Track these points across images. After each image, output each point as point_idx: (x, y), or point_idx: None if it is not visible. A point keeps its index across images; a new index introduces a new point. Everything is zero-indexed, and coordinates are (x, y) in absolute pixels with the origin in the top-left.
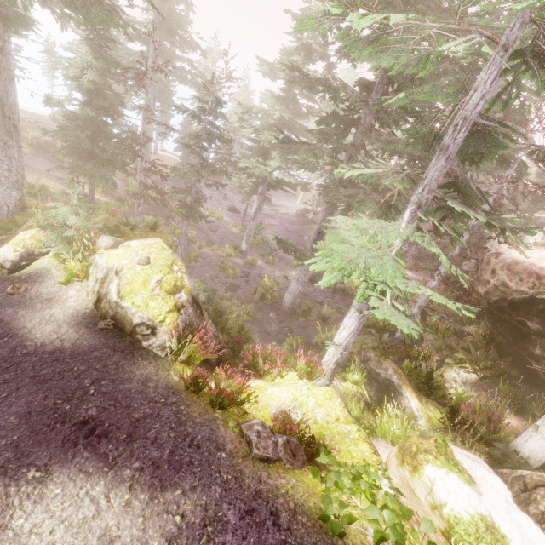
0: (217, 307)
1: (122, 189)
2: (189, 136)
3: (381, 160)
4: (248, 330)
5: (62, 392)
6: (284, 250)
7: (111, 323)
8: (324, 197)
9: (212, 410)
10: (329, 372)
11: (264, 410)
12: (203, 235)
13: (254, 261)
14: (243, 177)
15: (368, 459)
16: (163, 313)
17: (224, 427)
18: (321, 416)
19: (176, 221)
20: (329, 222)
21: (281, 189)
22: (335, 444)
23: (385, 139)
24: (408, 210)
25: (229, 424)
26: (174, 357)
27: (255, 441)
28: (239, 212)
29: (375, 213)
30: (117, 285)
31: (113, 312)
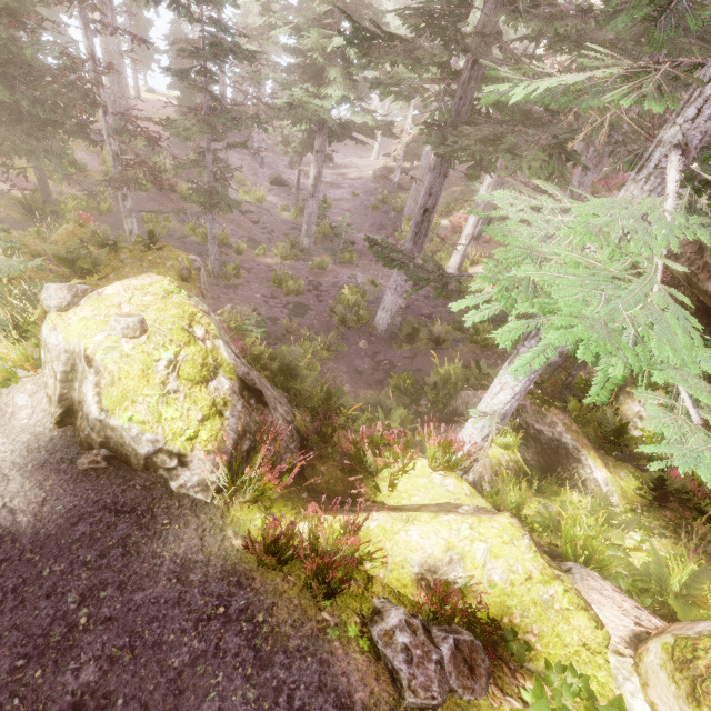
0: (284, 363)
1: (96, 170)
2: (178, 53)
3: (597, 47)
4: (337, 392)
5: (24, 636)
6: (384, 261)
7: (101, 456)
8: (438, 149)
9: (314, 607)
10: (486, 469)
11: (398, 570)
12: (240, 231)
13: (323, 264)
14: (286, 124)
15: (590, 642)
16: (193, 425)
17: (342, 646)
18: (500, 575)
19: (194, 215)
20: (440, 191)
21: (350, 139)
22: (531, 623)
23: (544, 11)
24: (673, 166)
25: (349, 632)
26: (227, 498)
27: (406, 676)
28: (288, 185)
29: (540, 170)
30: (94, 386)
31: (99, 438)
